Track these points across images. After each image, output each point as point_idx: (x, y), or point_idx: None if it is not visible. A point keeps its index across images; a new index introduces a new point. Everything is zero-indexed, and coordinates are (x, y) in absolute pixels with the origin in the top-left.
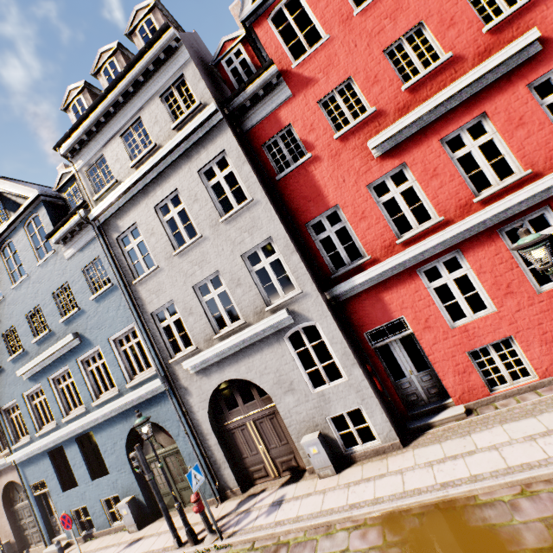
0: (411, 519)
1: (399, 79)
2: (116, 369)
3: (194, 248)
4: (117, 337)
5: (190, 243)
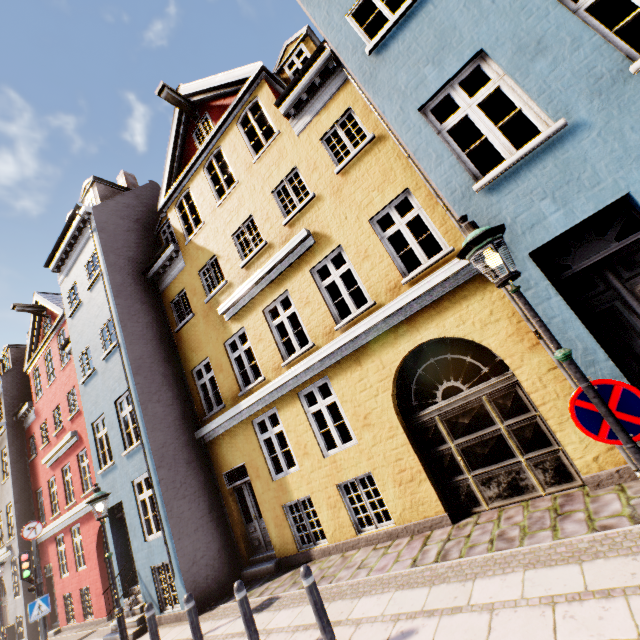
0: None
1: (55, 428)
2: None
3: None
4: None
5: None
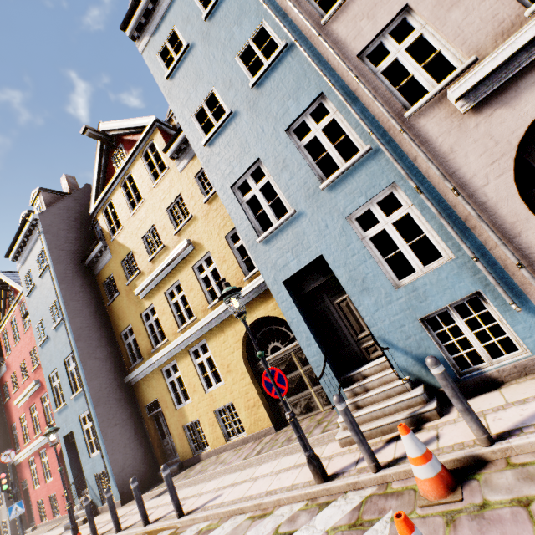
0: None
1: (23, 378)
2: None
3: None
4: None
5: None
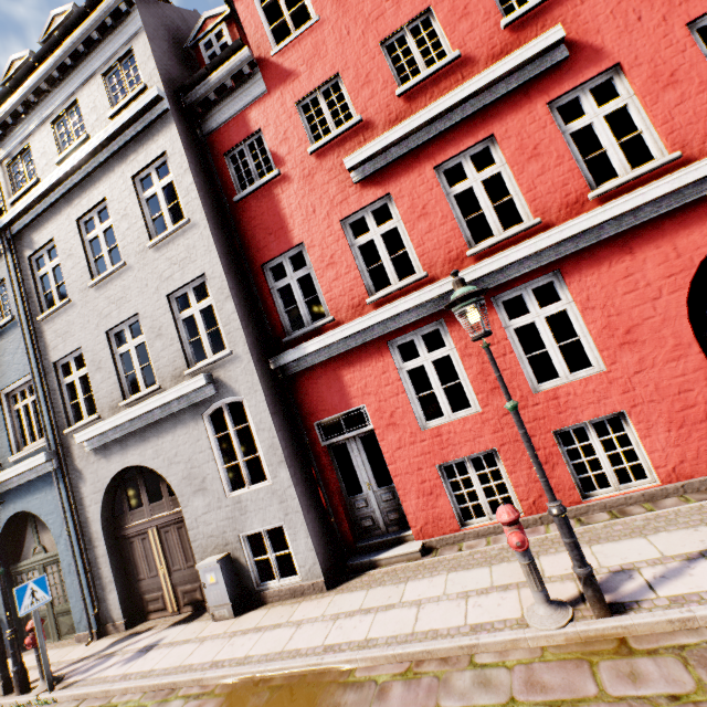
0: (262, 694)
1: (395, 81)
2: (2, 434)
3: (115, 280)
4: (12, 391)
5: (110, 272)
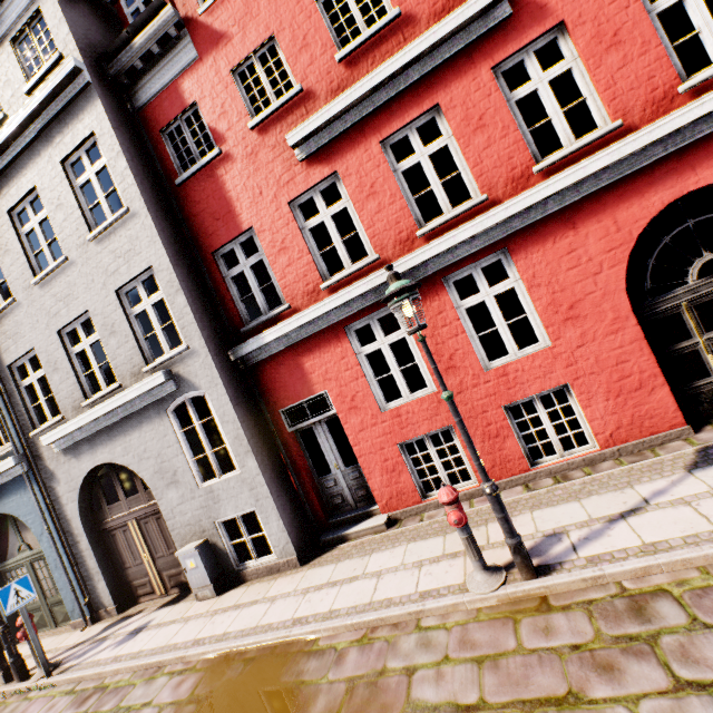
0: (237, 666)
1: (334, 44)
2: None
3: (59, 276)
4: None
5: (52, 268)
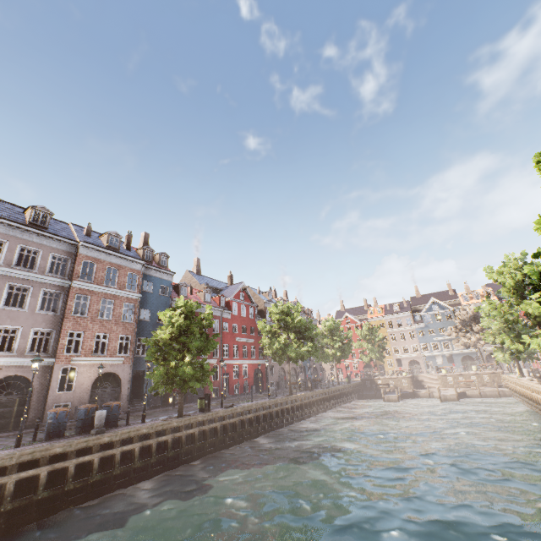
0: None
1: None
2: None
3: None
4: None
5: None
